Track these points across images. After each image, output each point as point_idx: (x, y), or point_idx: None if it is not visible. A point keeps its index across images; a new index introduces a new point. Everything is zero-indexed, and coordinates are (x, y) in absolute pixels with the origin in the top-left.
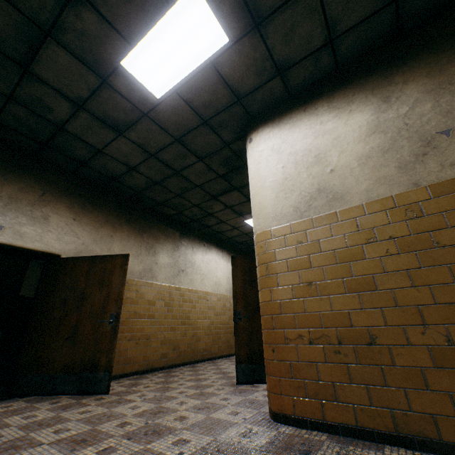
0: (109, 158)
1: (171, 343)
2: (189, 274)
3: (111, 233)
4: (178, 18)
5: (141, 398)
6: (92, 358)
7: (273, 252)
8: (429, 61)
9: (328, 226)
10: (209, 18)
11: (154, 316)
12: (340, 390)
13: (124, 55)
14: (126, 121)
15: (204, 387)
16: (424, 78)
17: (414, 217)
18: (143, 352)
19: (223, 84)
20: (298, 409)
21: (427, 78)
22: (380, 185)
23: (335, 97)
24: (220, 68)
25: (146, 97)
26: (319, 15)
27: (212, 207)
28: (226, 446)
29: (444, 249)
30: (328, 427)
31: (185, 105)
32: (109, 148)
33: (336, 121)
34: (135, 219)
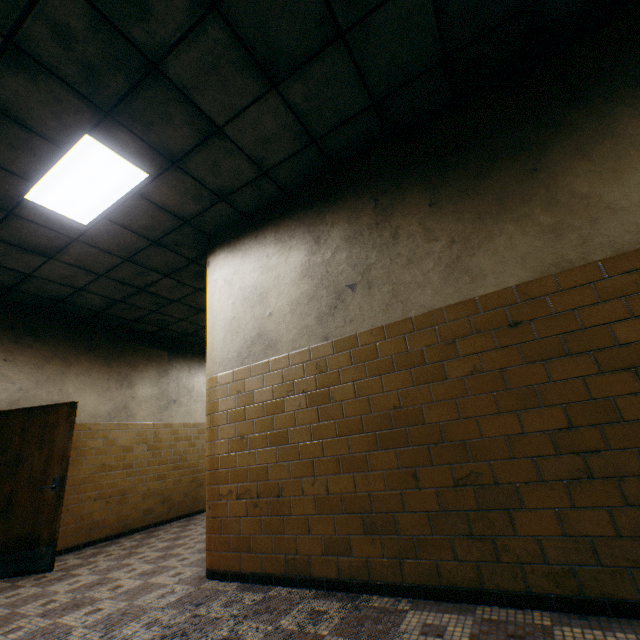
0: (45, 281)
1: (159, 495)
2: (185, 404)
3: (62, 369)
4: (80, 160)
5: (91, 570)
6: (32, 532)
7: (217, 401)
8: (351, 205)
9: (261, 376)
10: (116, 159)
11: (133, 465)
12: (254, 542)
13: (26, 190)
14: (53, 246)
15: (175, 547)
16: (346, 223)
17: (321, 371)
18: (118, 511)
19: (160, 209)
20: (224, 564)
21: (347, 224)
22: (303, 336)
23: (281, 227)
24: (150, 197)
25: (70, 224)
26: (240, 154)
27: (205, 320)
28: (134, 609)
29: (336, 405)
30: (243, 577)
31: (122, 229)
32: (40, 271)
33: (279, 257)
34: (99, 345)
